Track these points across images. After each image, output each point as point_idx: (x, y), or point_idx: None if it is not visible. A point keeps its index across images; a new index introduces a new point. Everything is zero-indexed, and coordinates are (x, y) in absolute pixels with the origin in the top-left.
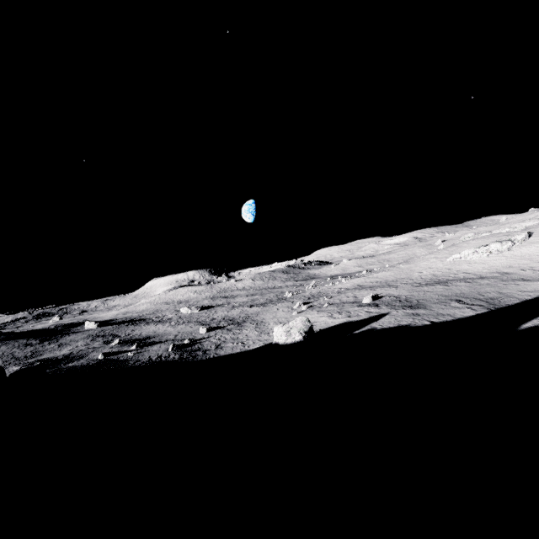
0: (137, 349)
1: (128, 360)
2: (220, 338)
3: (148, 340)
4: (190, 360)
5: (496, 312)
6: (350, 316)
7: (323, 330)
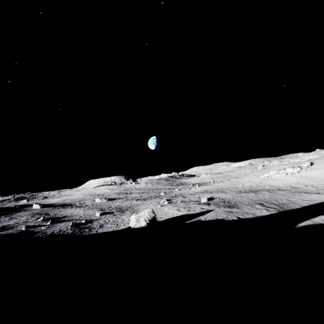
0: (50, 225)
1: (38, 232)
2: (105, 220)
3: (62, 219)
4: (77, 234)
5: (283, 213)
6: (189, 210)
7: (168, 219)
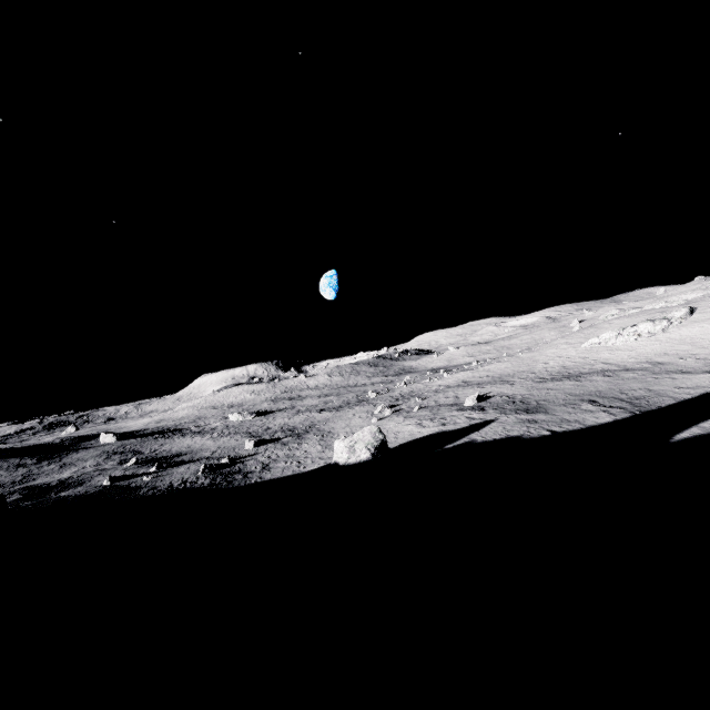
0: (158, 472)
1: (141, 488)
2: (270, 456)
3: (176, 459)
4: (224, 486)
5: (642, 416)
6: (445, 424)
7: (406, 444)
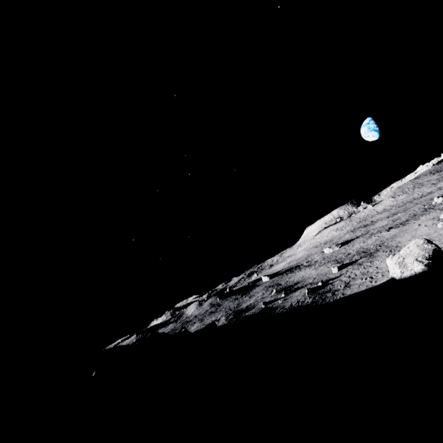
0: (285, 297)
1: (277, 308)
2: (349, 276)
3: (294, 286)
4: (319, 303)
5: None
6: None
7: None
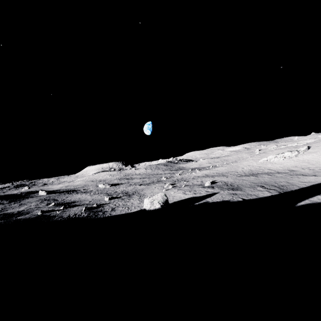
0: (63, 209)
1: (55, 216)
2: (115, 204)
3: (73, 204)
4: (93, 217)
5: (283, 194)
6: (195, 193)
7: (177, 202)
